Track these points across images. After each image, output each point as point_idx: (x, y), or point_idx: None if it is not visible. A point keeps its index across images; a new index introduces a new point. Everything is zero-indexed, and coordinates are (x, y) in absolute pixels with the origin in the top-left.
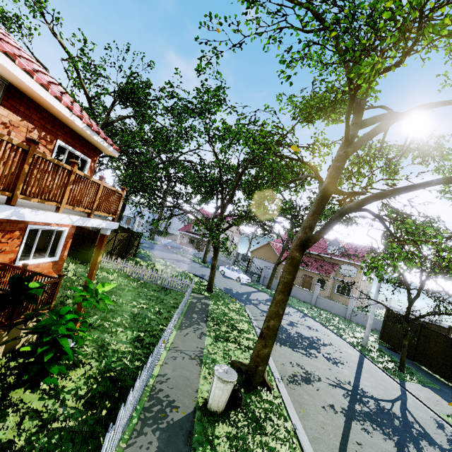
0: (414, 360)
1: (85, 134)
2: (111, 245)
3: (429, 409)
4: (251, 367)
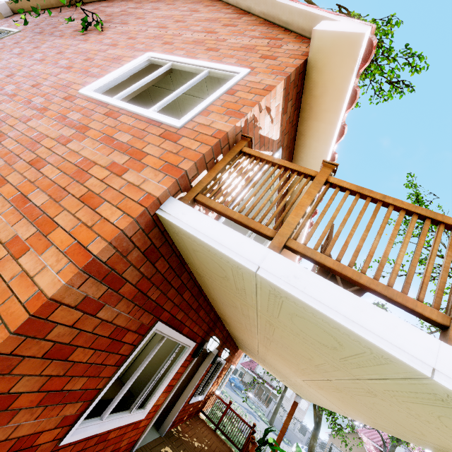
0: None
1: None
2: None
3: None
4: None
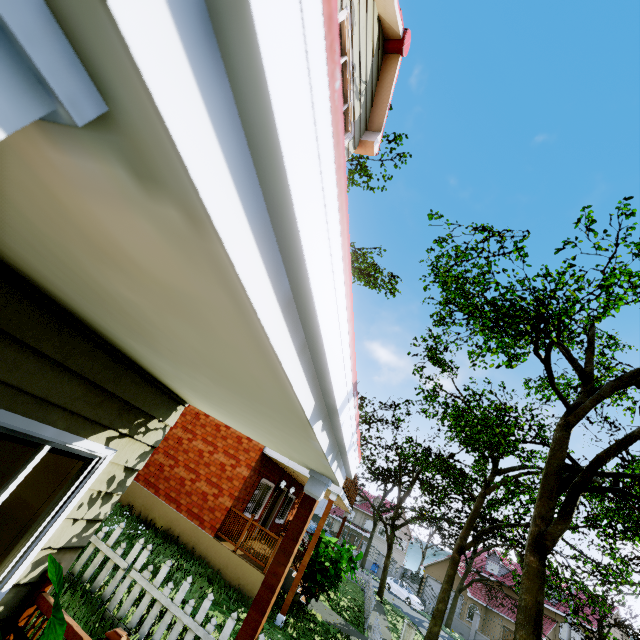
0: None
1: None
2: None
3: None
4: None
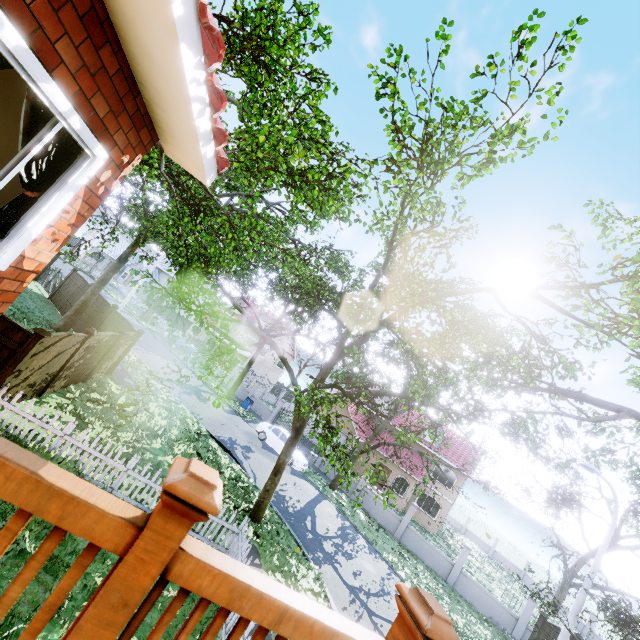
0: None
1: (140, 7)
2: (64, 360)
3: None
4: None
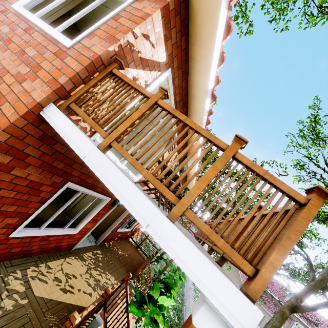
0: None
1: (190, 183)
2: None
3: None
4: None
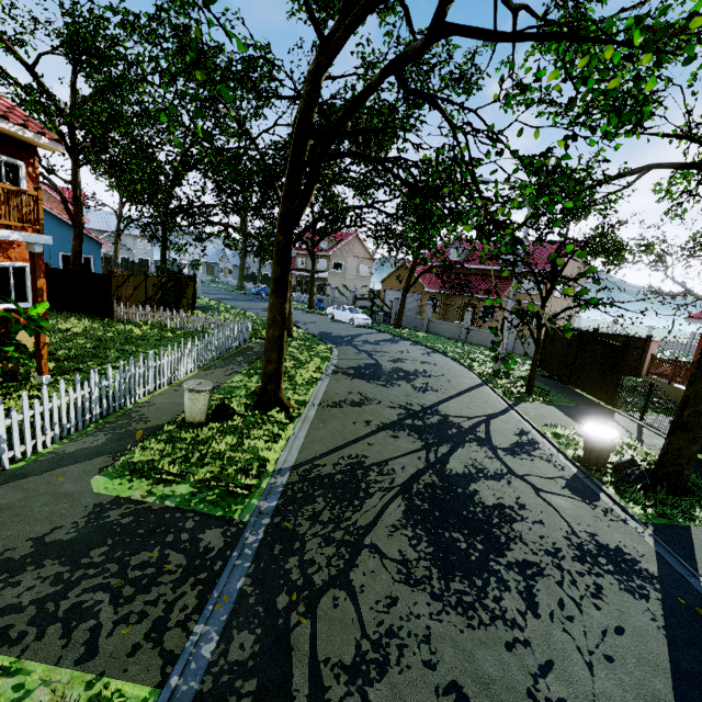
0: (569, 383)
1: None
2: (144, 294)
3: (525, 423)
4: (262, 389)
